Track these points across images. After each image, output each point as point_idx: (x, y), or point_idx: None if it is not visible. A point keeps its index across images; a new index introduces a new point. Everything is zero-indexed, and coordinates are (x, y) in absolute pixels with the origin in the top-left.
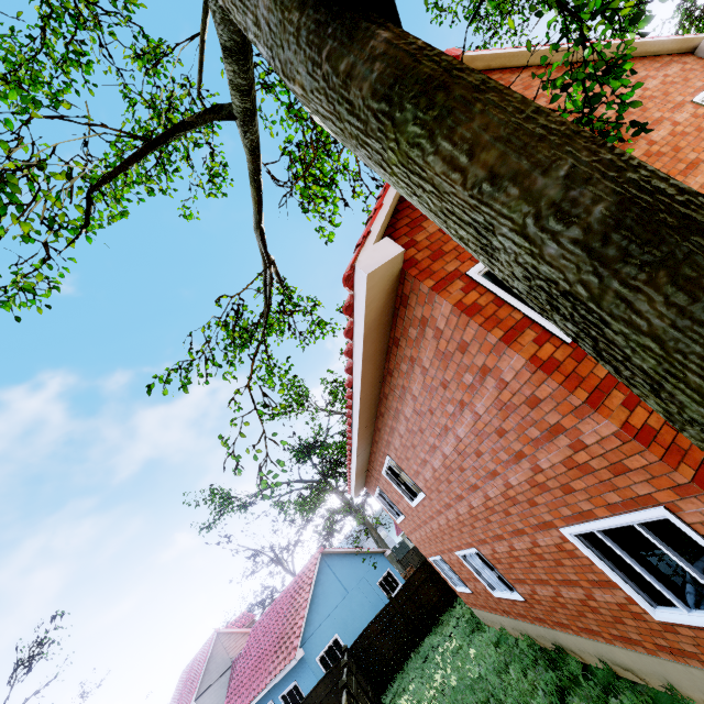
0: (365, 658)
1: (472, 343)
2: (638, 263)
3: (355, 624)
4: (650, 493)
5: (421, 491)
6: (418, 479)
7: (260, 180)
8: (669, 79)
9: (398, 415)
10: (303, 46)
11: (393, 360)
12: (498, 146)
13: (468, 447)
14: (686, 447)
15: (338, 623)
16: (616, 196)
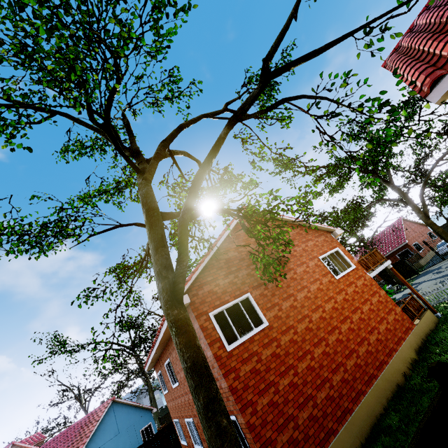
0: None
1: (202, 339)
2: (190, 375)
3: None
4: (233, 410)
5: (178, 381)
6: (178, 375)
7: None
8: (317, 243)
9: None
10: (164, 300)
11: None
12: (182, 345)
13: None
14: (244, 397)
15: None
16: (192, 363)
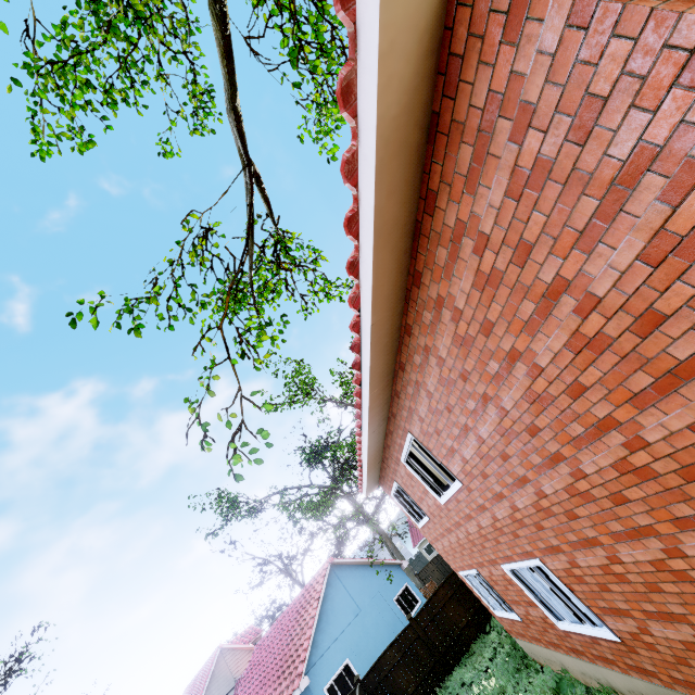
0: (381, 693)
1: (615, 92)
2: None
3: (369, 647)
4: None
5: (456, 478)
6: (452, 461)
7: (222, 2)
8: None
9: (427, 358)
10: None
11: (423, 249)
12: None
13: (553, 382)
14: None
15: (349, 645)
16: None
